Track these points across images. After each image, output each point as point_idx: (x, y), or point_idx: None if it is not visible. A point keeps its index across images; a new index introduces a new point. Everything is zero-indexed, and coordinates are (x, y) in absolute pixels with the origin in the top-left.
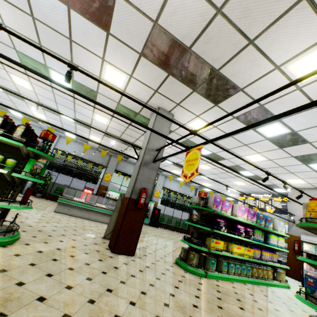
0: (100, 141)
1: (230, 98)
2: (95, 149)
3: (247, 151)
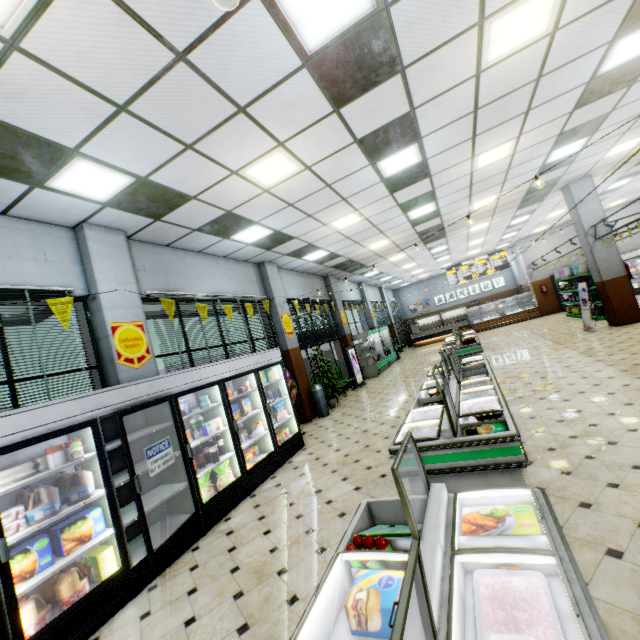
0: (374, 249)
1: None
2: (310, 273)
3: (562, 208)
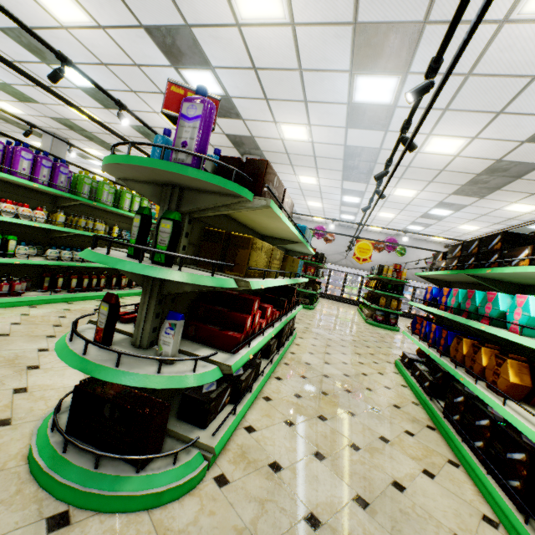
0: None
1: (118, 152)
2: None
3: None
